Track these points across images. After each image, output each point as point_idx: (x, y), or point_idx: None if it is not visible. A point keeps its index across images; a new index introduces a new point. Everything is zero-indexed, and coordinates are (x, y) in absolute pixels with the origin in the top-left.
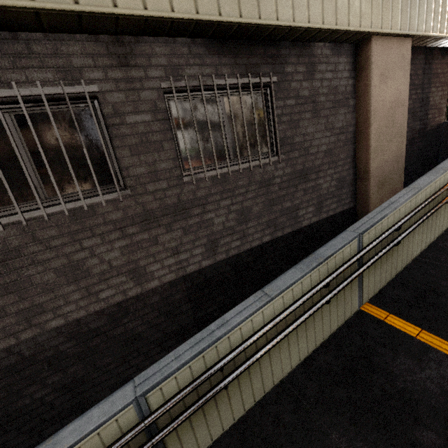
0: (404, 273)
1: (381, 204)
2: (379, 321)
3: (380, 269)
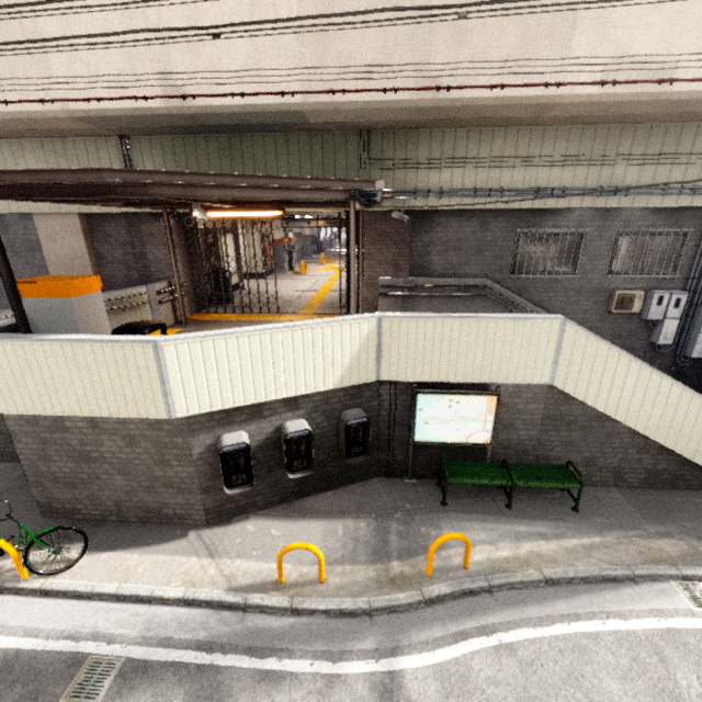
0: None
1: None
2: None
3: None
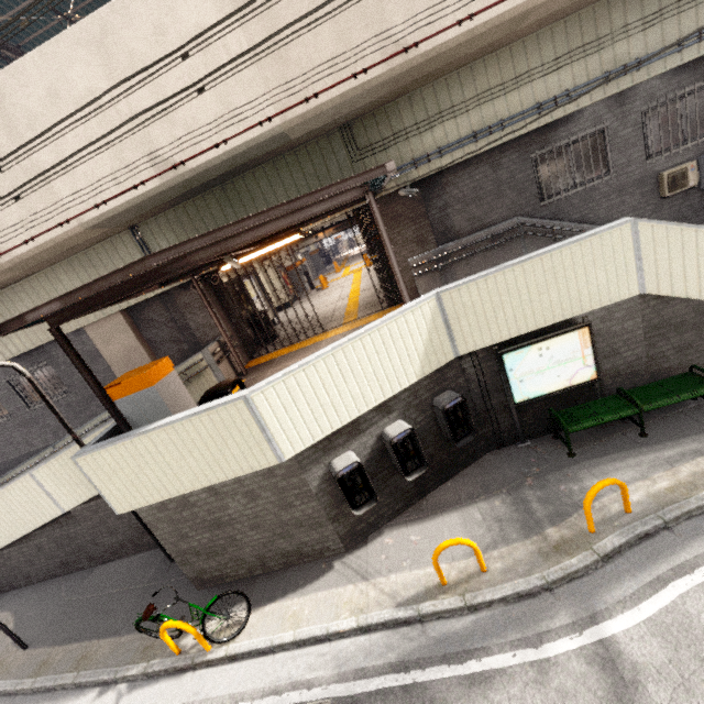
0: None
1: None
2: None
3: None
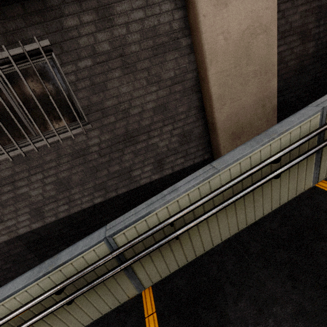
0: (205, 257)
1: None
2: (142, 317)
3: (164, 258)
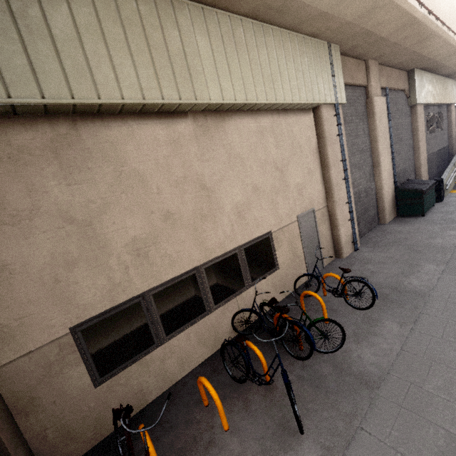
0: None
1: (454, 145)
2: None
3: None
